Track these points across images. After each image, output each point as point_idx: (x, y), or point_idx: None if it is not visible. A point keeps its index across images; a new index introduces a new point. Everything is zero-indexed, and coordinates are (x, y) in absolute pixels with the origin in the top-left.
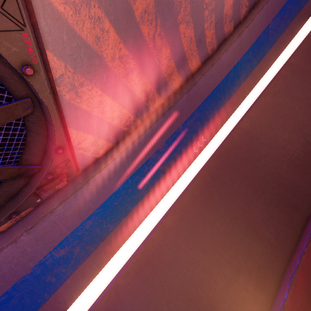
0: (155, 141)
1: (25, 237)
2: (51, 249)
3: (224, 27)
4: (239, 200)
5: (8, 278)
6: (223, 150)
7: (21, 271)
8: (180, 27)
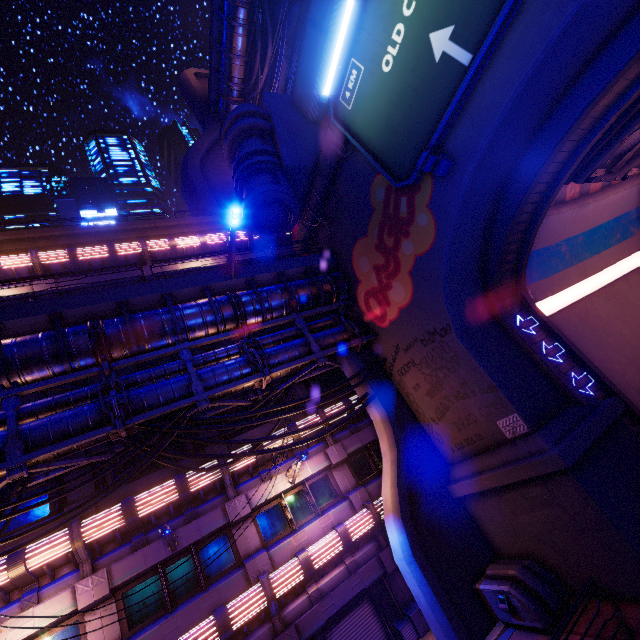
0: None
1: (575, 211)
2: (564, 239)
3: None
4: None
5: (552, 236)
6: None
7: (554, 239)
8: None
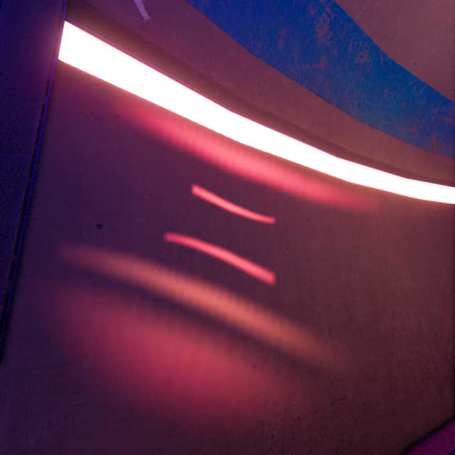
0: None
1: None
2: None
3: None
4: None
5: None
6: None
7: None
8: None
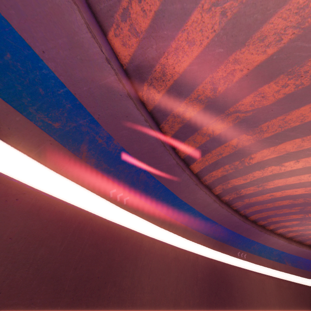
0: (126, 131)
1: None
2: None
3: (219, 185)
4: (45, 295)
5: None
6: (116, 230)
7: None
8: (235, 139)
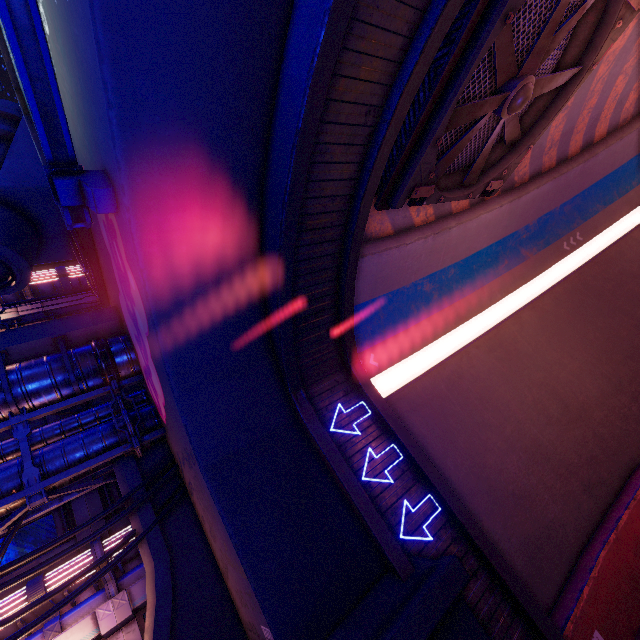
0: (532, 210)
1: (430, 240)
2: (425, 276)
3: None
4: (624, 320)
5: (402, 276)
6: (603, 258)
7: (407, 278)
8: (618, 78)
